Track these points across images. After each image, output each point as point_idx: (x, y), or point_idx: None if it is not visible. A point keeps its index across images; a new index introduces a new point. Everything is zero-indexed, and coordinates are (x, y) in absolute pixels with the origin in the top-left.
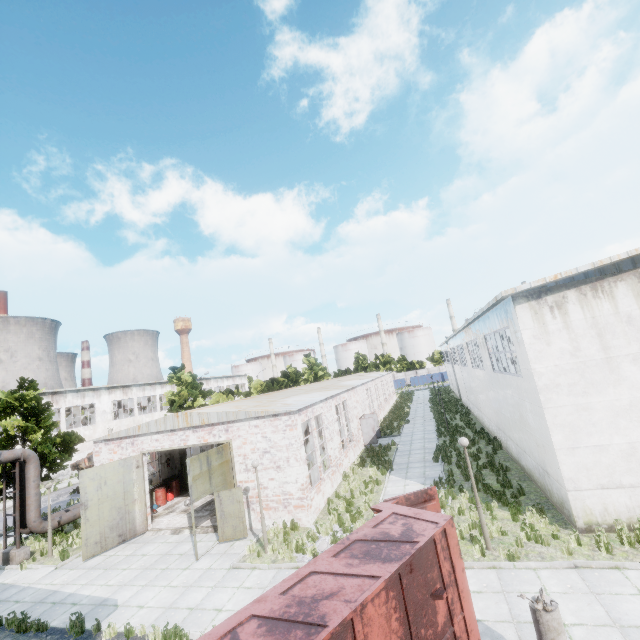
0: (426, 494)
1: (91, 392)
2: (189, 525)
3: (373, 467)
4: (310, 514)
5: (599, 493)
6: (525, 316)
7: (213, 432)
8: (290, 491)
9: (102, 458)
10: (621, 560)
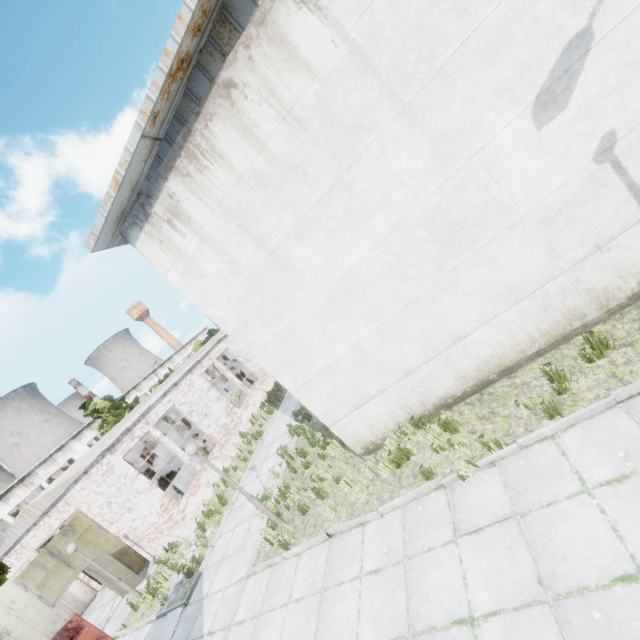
0: (68, 631)
1: (59, 453)
2: None
3: (261, 413)
4: (185, 526)
5: (357, 414)
6: (154, 253)
7: (60, 510)
8: (154, 521)
9: (18, 567)
10: (373, 503)
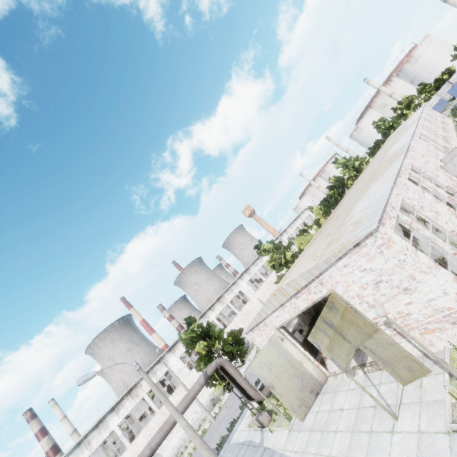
0: None
1: (233, 286)
2: (357, 364)
3: None
4: None
5: None
6: None
7: (311, 291)
8: (445, 306)
9: (258, 341)
10: None
